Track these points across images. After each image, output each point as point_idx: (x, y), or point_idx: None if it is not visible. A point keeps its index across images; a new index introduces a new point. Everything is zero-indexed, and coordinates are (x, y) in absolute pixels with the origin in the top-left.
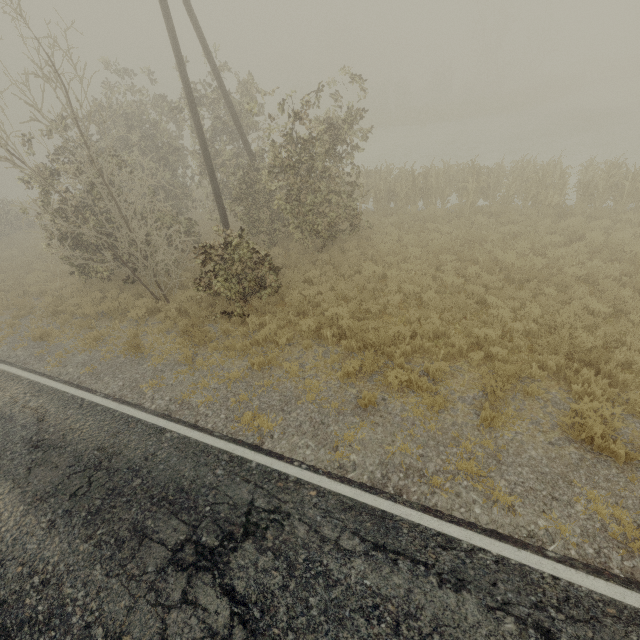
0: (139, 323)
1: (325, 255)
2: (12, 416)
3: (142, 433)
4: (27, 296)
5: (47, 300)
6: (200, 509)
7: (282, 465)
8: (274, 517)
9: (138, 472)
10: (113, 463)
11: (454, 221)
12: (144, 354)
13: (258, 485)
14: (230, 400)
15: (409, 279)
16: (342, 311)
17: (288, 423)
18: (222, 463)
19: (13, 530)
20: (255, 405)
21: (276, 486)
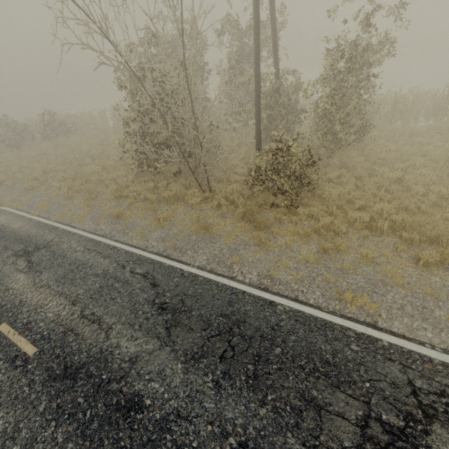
0: (195, 208)
1: (335, 160)
2: (127, 280)
3: (254, 304)
4: (88, 183)
5: (112, 187)
6: (360, 384)
7: (416, 346)
8: (446, 401)
9: (273, 341)
10: (243, 330)
11: (437, 136)
12: (213, 234)
13: (405, 365)
14: (316, 279)
15: (427, 183)
16: (390, 207)
17: (388, 304)
18: (352, 339)
19: (182, 387)
20: (344, 285)
21: (425, 368)
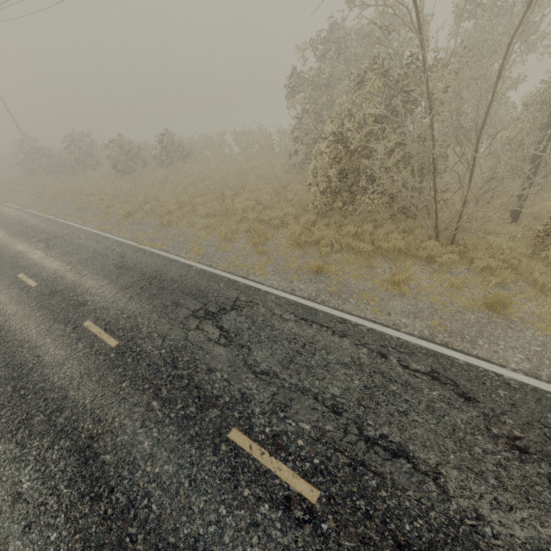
0: (442, 270)
1: None
2: (405, 380)
3: None
4: (243, 222)
5: (294, 229)
6: None
7: None
8: None
9: None
10: None
11: None
12: (505, 315)
13: None
14: None
15: None
16: None
17: None
18: None
19: None
20: None
21: None
